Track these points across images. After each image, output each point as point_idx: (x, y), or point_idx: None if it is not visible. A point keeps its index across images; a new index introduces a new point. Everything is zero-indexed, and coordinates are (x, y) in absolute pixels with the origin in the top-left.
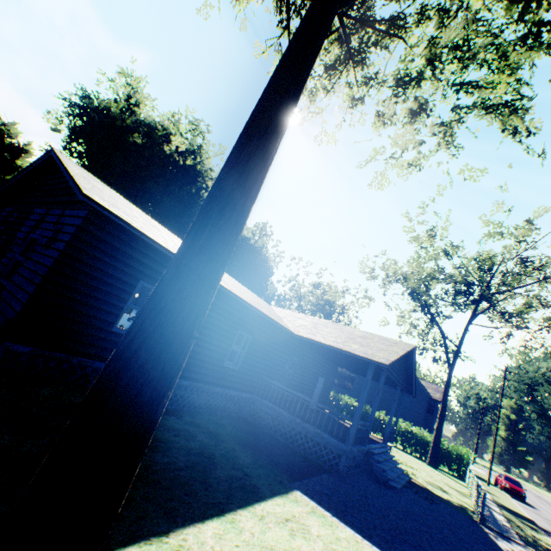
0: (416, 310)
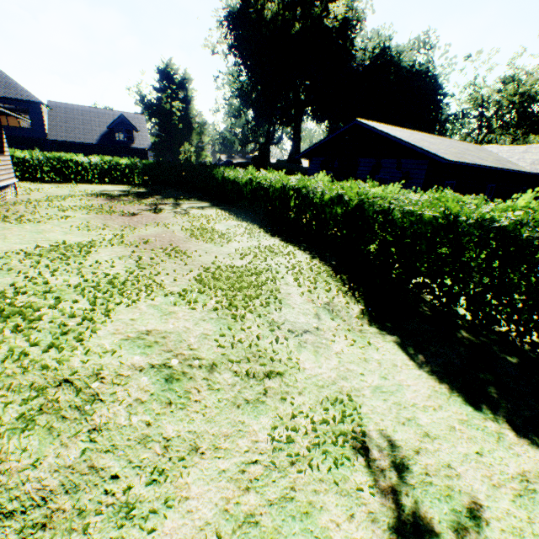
0: None
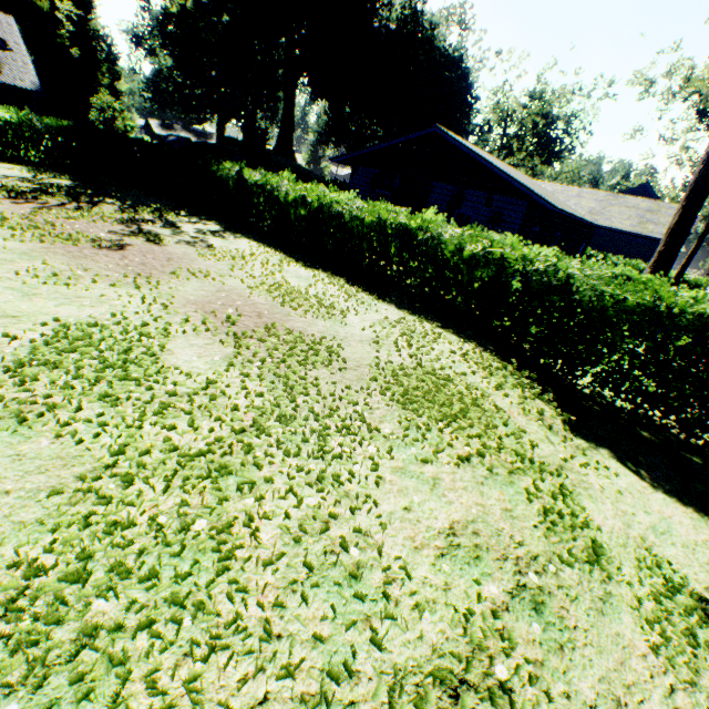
0: (697, 129)
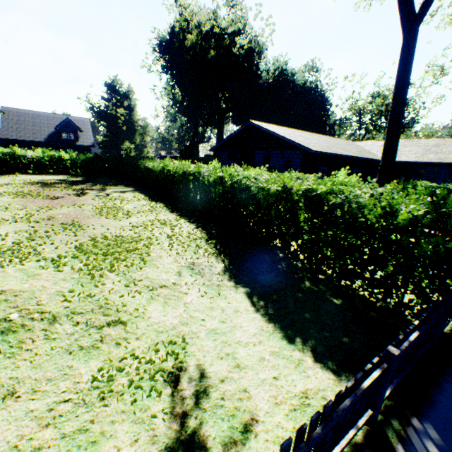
0: None
